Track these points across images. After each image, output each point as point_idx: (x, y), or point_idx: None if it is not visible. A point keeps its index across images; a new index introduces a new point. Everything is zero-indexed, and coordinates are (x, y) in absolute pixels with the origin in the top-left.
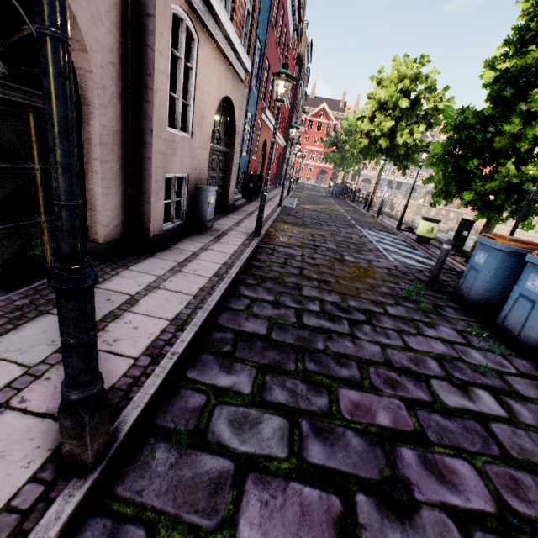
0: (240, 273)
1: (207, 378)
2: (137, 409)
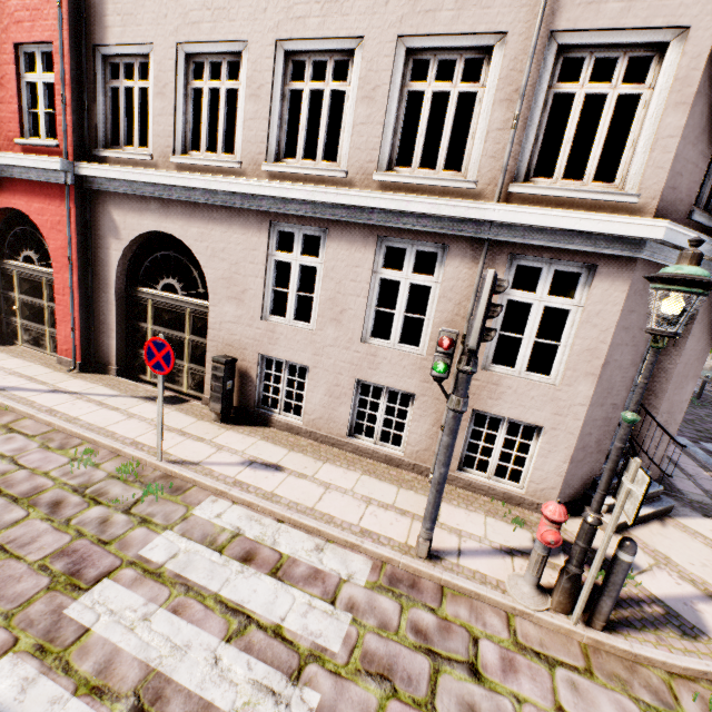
0: None
1: None
2: None
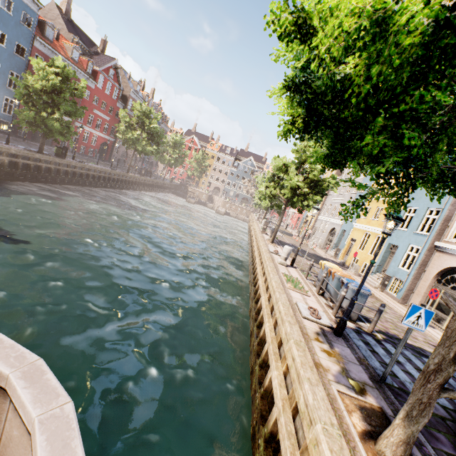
0: None
1: None
2: None
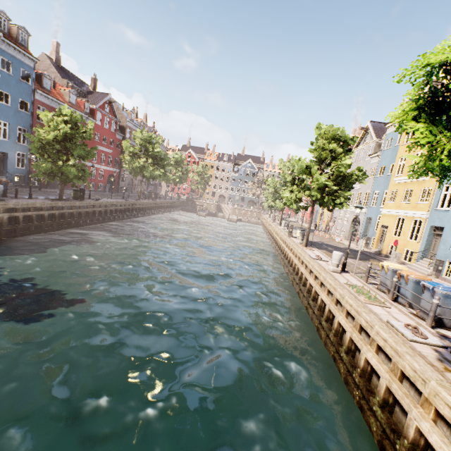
0: None
1: None
2: None
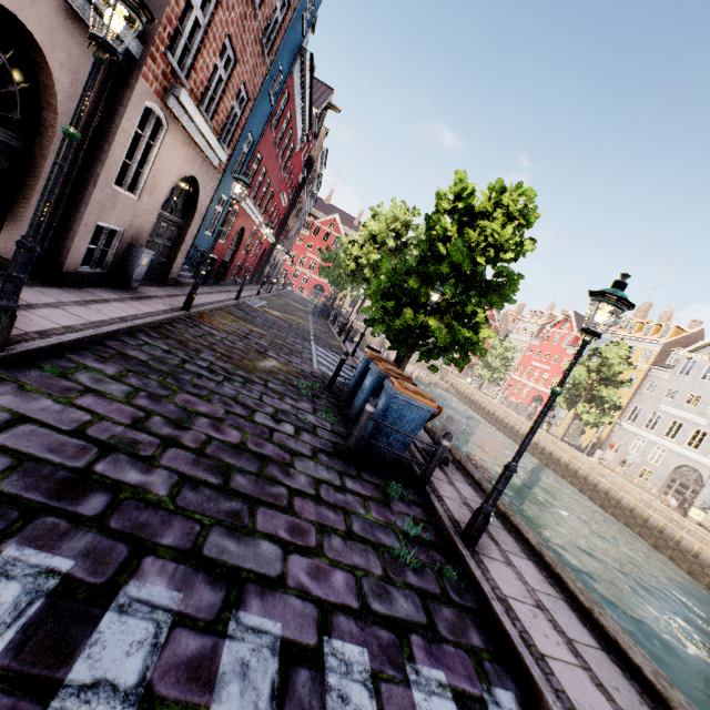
0: (148, 327)
1: (82, 360)
2: (24, 348)
